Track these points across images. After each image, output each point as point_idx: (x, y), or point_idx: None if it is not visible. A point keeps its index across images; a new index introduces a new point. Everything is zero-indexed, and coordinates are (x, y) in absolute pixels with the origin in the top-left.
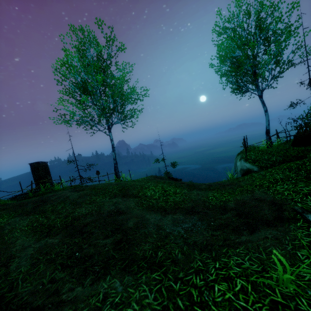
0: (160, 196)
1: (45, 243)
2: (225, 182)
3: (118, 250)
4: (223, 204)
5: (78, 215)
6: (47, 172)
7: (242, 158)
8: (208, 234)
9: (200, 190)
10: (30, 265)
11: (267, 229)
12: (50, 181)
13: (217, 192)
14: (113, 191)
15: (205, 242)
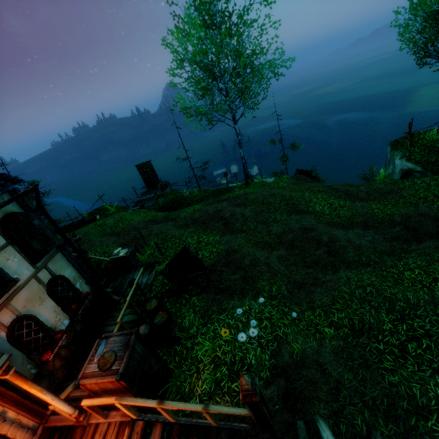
0: (330, 211)
1: (278, 254)
2: (383, 189)
3: (334, 257)
4: (390, 218)
5: (278, 234)
6: (154, 172)
7: (404, 157)
8: (387, 245)
9: (362, 201)
10: (284, 267)
11: (430, 241)
12: (159, 182)
13: (380, 203)
14: (282, 206)
15: (388, 250)
